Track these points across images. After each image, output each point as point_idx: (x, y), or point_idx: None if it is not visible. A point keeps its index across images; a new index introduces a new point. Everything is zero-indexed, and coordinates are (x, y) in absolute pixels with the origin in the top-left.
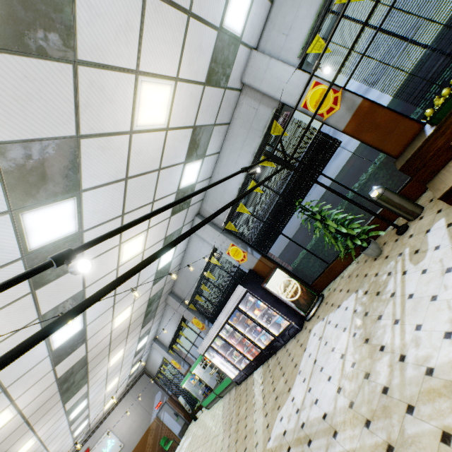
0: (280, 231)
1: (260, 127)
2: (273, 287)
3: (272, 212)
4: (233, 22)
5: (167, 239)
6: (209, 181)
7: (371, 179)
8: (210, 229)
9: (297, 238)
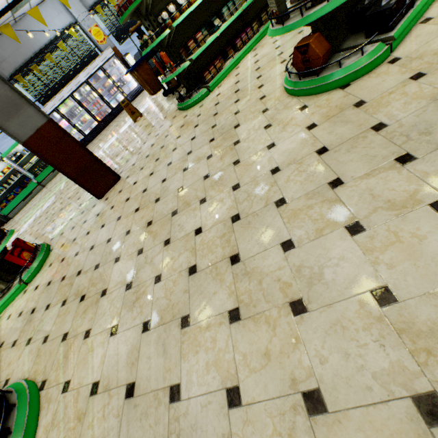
0: None
1: None
2: (130, 60)
3: None
4: None
5: None
6: None
7: None
8: (79, 2)
9: None
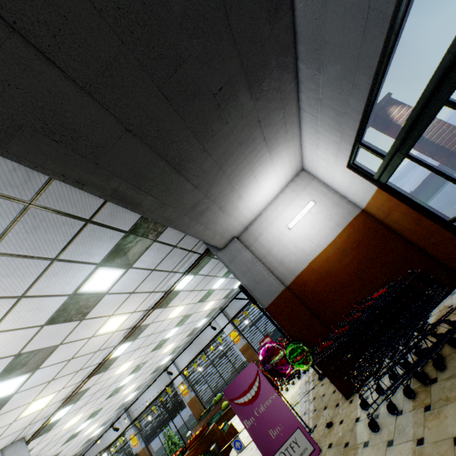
0: (157, 434)
1: (165, 383)
2: None
3: (157, 423)
4: (163, 362)
5: (105, 422)
6: (138, 394)
7: (194, 424)
8: (128, 419)
9: (184, 427)
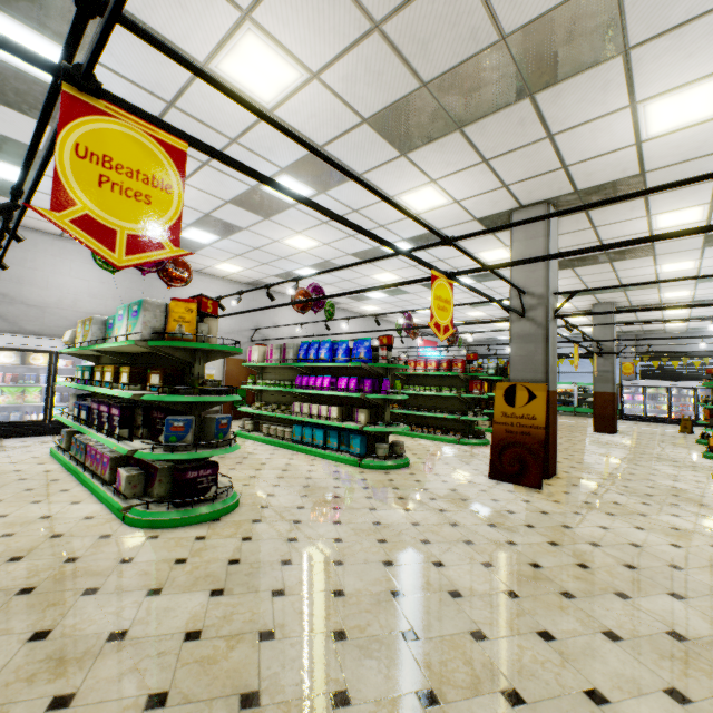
0: None
1: None
2: None
3: None
4: None
5: None
6: None
7: None
8: None
9: None
